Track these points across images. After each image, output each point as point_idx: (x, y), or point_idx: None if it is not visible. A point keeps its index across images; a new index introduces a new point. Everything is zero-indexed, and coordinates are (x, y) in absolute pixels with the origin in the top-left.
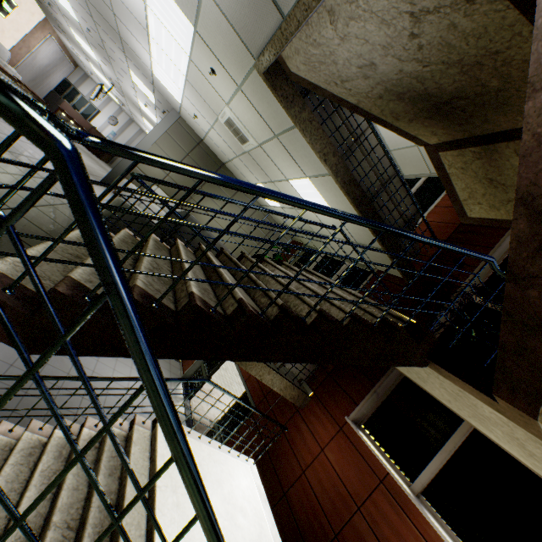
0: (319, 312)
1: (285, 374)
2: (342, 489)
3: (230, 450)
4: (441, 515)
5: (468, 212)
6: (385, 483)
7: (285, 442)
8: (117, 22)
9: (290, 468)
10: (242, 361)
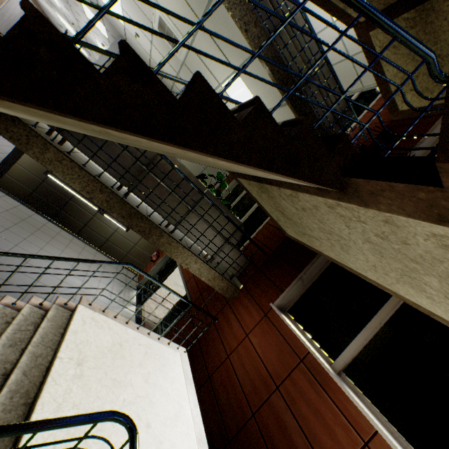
0: (186, 88)
1: (215, 267)
2: (263, 370)
3: (161, 338)
4: (364, 392)
5: (400, 104)
6: (305, 362)
7: (214, 331)
8: None
9: (217, 354)
10: (32, 104)
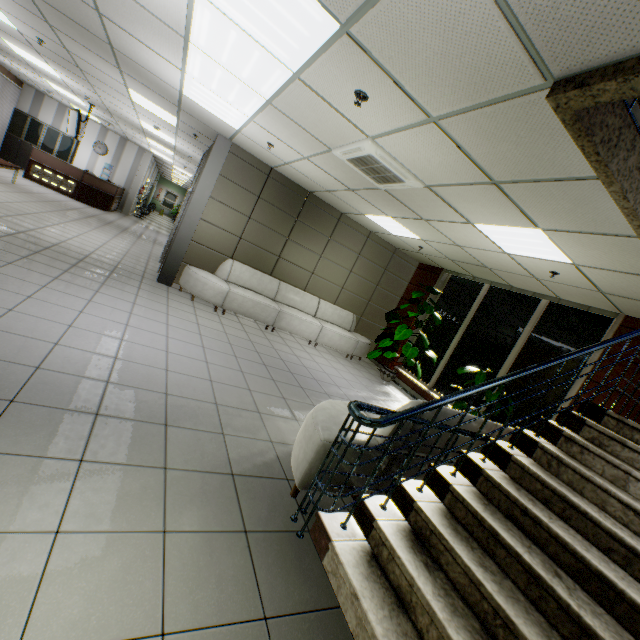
0: None
1: None
2: None
3: None
4: None
5: None
6: None
7: None
8: (105, 26)
9: None
10: None
